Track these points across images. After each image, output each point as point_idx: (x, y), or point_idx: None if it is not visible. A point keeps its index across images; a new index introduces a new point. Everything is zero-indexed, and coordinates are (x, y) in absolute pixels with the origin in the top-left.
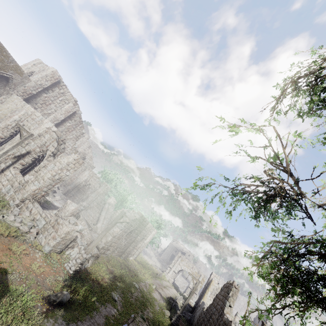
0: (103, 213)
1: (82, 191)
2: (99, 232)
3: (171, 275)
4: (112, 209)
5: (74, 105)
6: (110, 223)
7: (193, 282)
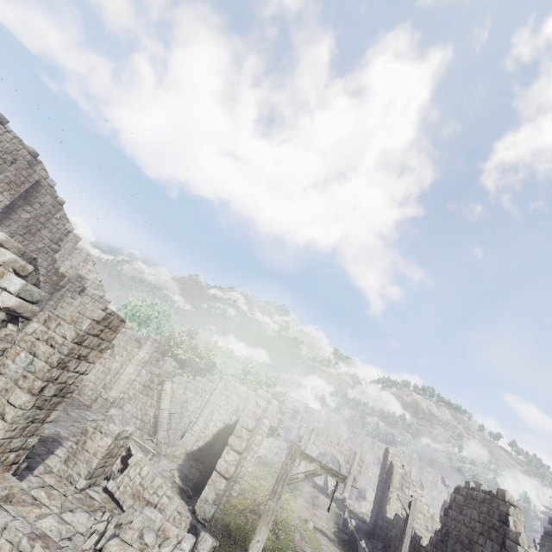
0: (164, 406)
1: (98, 366)
2: (165, 450)
3: (305, 467)
4: (181, 390)
5: (31, 164)
6: (272, 495)
7: (404, 506)
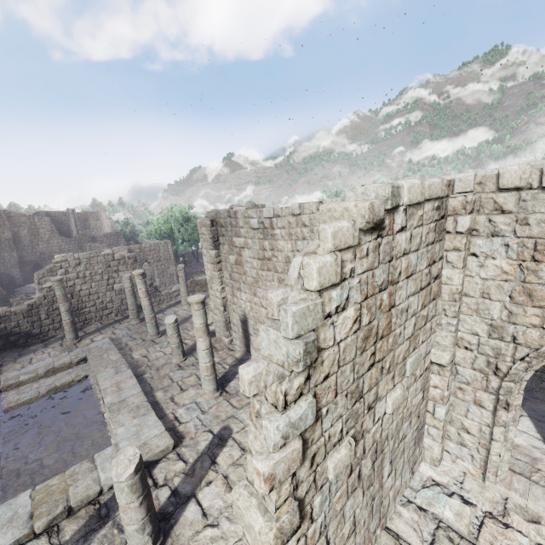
0: None
1: None
2: None
3: None
4: None
5: None
6: None
7: None
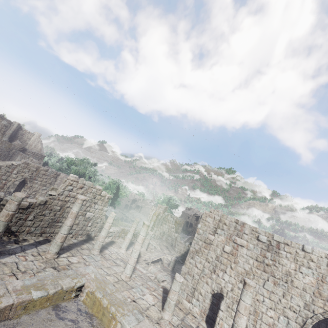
0: None
1: None
2: None
3: None
4: None
5: None
6: None
7: None
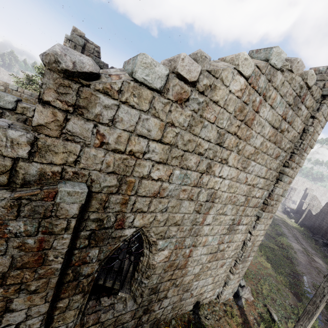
0: None
1: None
2: None
3: None
4: None
5: None
6: None
7: (306, 204)
